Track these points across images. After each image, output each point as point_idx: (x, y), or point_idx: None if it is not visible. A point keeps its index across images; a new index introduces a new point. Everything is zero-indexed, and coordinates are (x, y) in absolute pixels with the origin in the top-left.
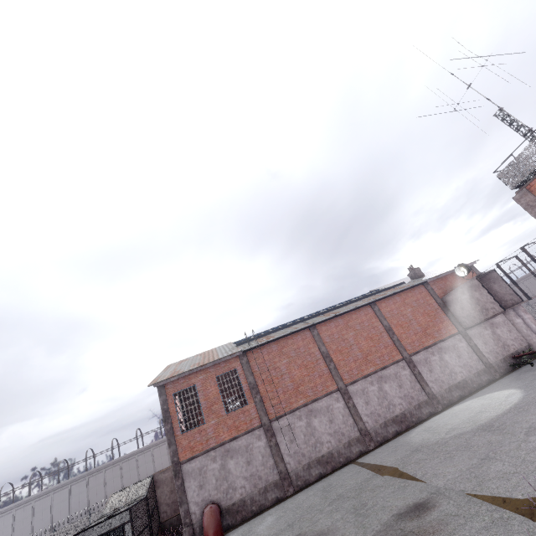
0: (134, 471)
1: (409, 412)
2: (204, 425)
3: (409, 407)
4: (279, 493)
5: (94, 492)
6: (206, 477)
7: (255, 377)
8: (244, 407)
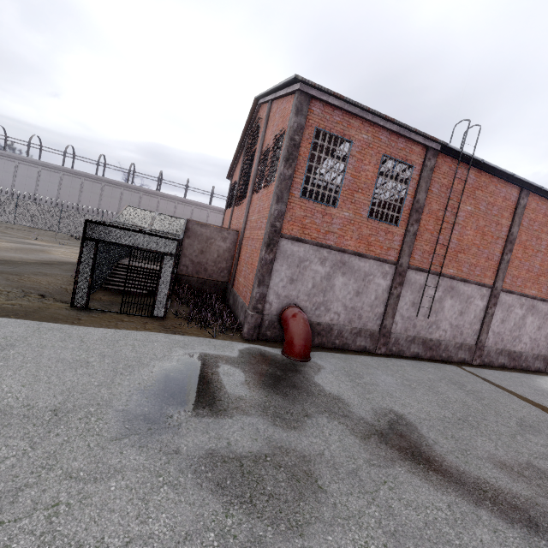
0: (115, 201)
1: (526, 356)
2: (333, 210)
3: (529, 352)
4: (369, 345)
5: (66, 192)
6: (303, 275)
7: (426, 198)
8: (392, 226)
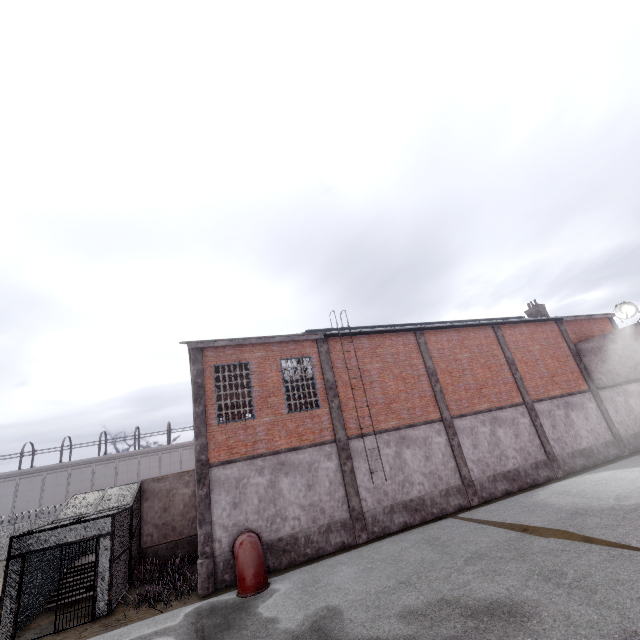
0: (86, 483)
1: (524, 470)
2: (253, 421)
3: (525, 464)
4: (346, 537)
5: (24, 499)
6: (245, 494)
7: (334, 374)
8: (315, 410)
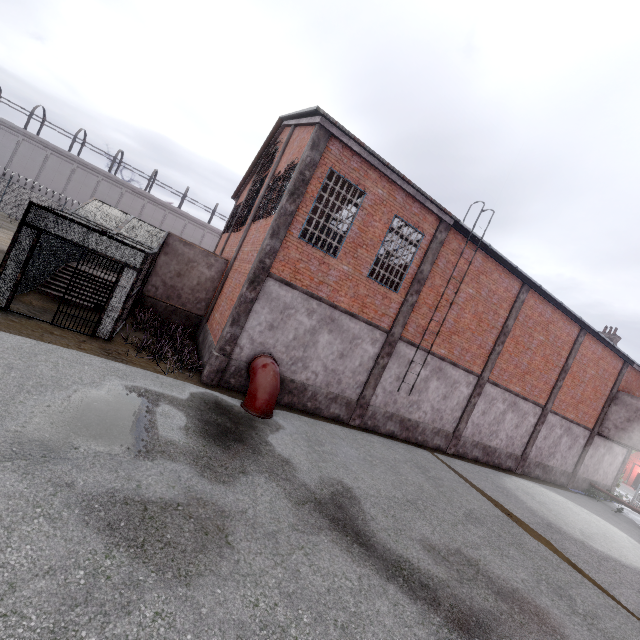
0: (87, 190)
1: (500, 453)
2: (333, 260)
3: (504, 449)
4: (344, 414)
5: (22, 162)
6: (285, 323)
7: (431, 270)
8: (391, 292)
